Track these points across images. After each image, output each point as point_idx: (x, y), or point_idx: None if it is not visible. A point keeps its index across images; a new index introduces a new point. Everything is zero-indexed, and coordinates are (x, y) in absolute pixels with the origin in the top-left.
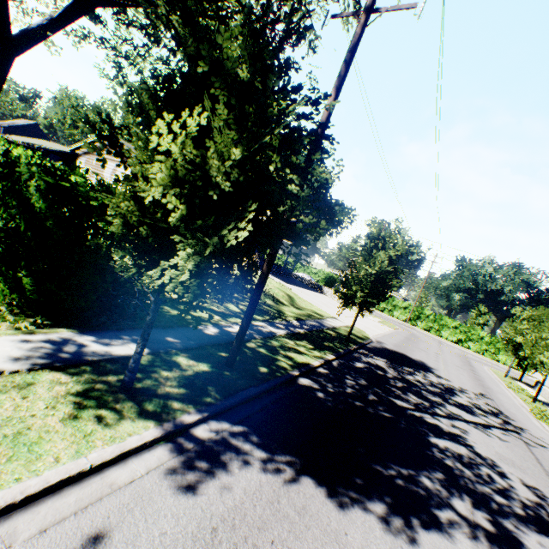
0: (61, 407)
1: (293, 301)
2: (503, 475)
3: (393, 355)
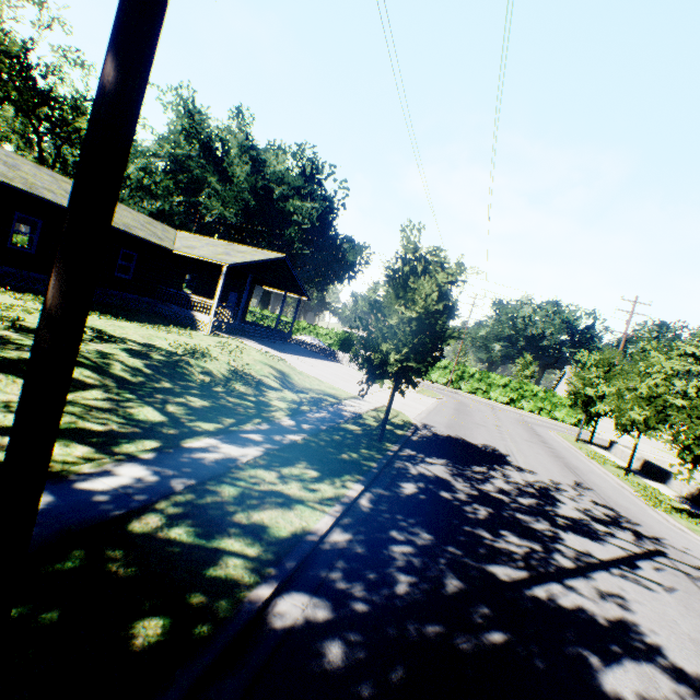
0: None
1: (289, 380)
2: None
3: (451, 446)
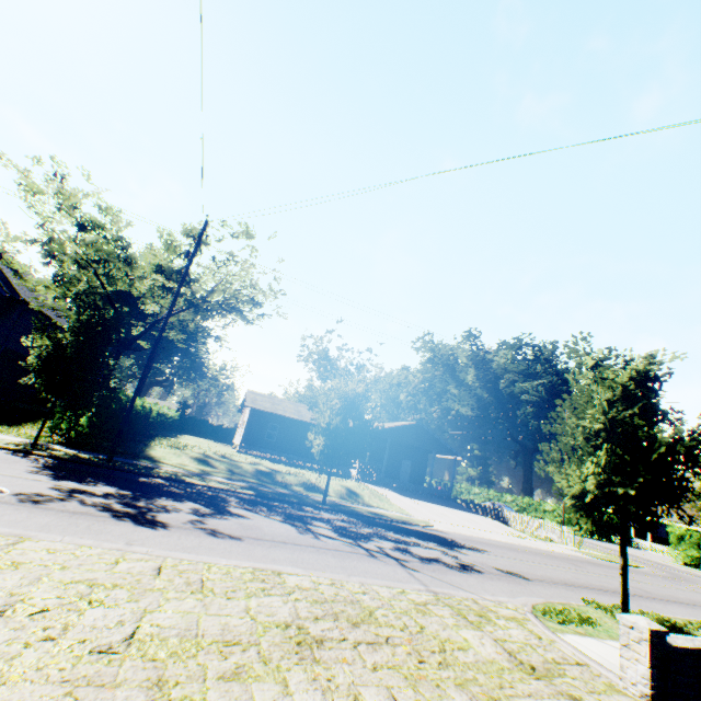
0: (5, 442)
1: (354, 496)
2: (200, 515)
3: (405, 529)
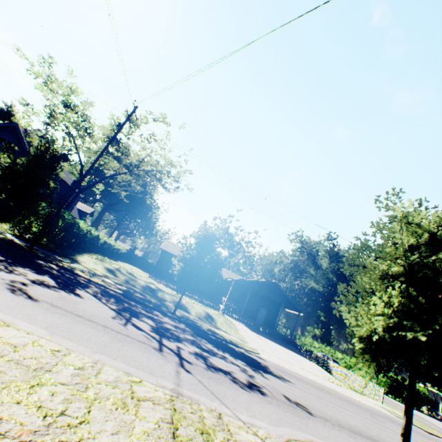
0: None
1: (209, 319)
2: (36, 282)
3: (228, 347)
